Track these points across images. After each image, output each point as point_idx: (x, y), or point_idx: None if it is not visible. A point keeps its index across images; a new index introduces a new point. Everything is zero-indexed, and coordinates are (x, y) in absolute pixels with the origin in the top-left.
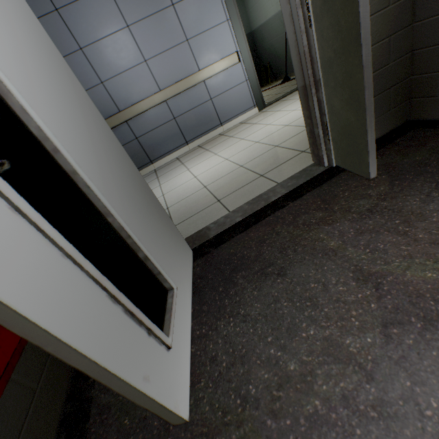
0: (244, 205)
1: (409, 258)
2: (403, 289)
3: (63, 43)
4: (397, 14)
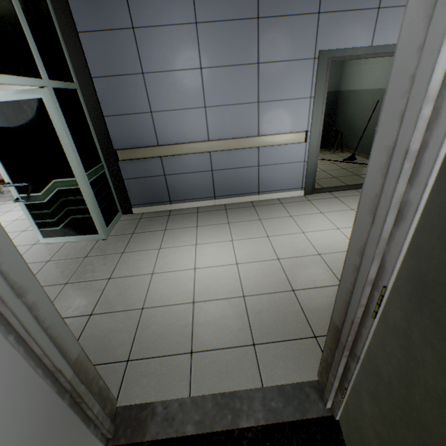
0: (209, 398)
1: None
2: None
3: (126, 62)
4: None
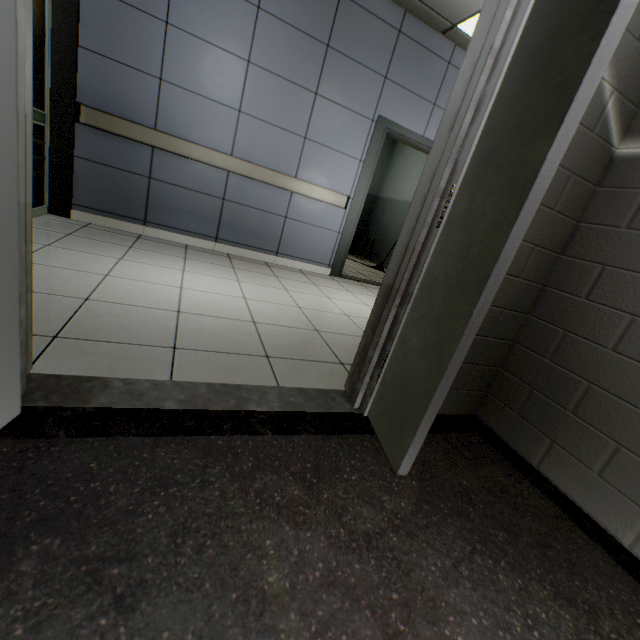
0: (203, 385)
1: None
2: None
3: None
4: (521, 293)
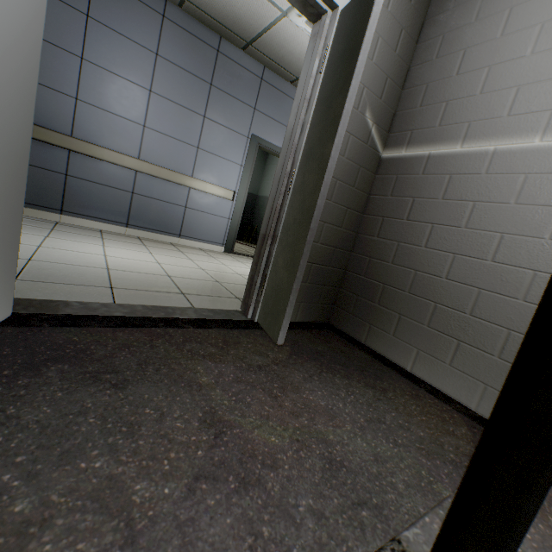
0: (139, 306)
1: (266, 418)
2: (242, 445)
3: (66, 37)
4: (344, 237)
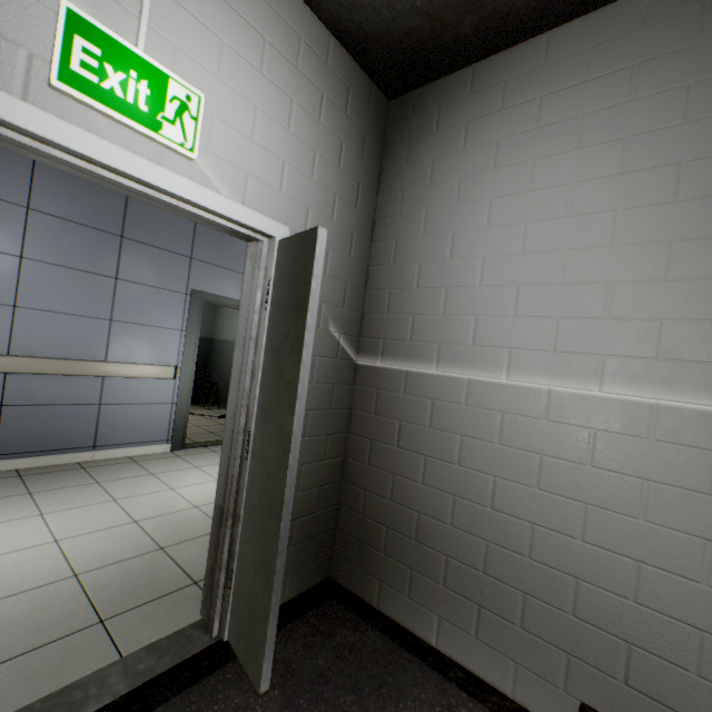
0: None
1: None
2: None
3: None
4: (330, 468)
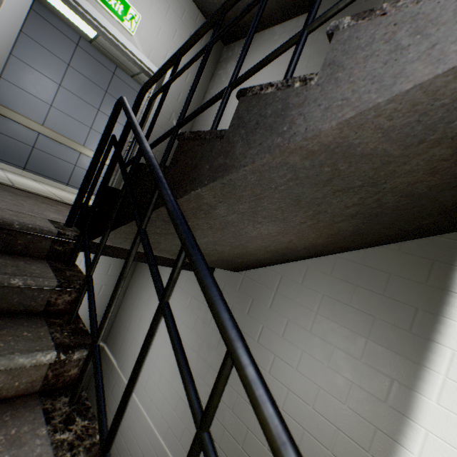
0: (30, 190)
1: None
2: None
3: None
4: None
